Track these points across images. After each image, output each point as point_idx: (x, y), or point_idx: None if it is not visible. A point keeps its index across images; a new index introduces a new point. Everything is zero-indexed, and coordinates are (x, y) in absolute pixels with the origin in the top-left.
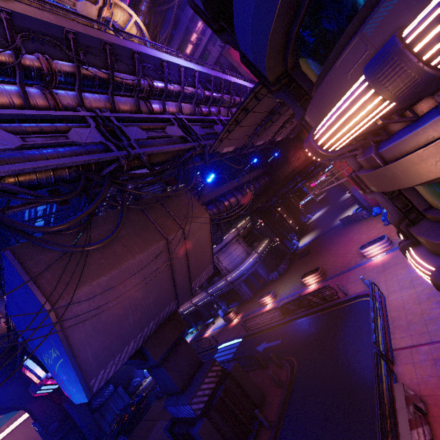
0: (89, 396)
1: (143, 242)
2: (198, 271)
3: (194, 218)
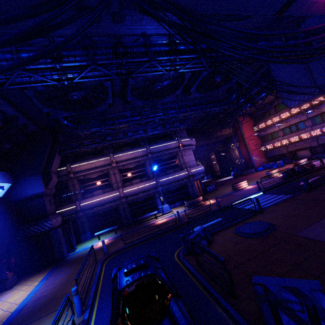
0: None
1: None
2: None
3: None
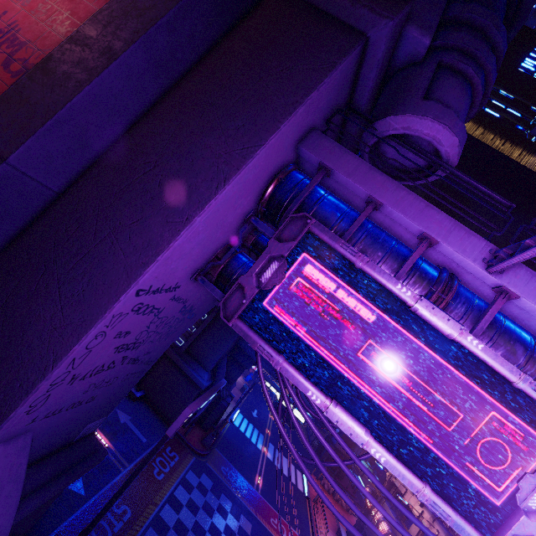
0: None
1: None
2: None
3: None
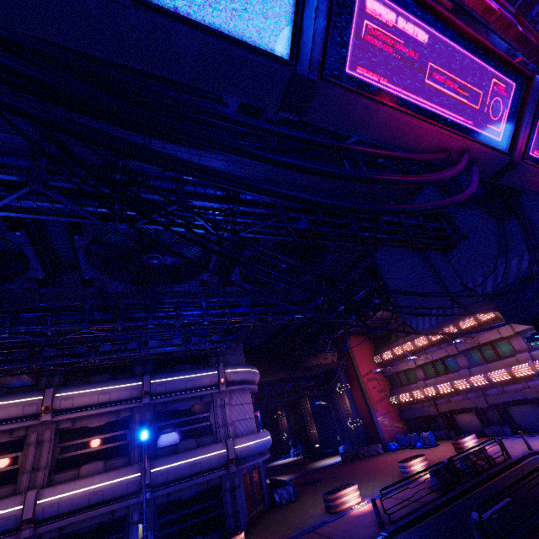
0: None
1: None
2: None
3: None
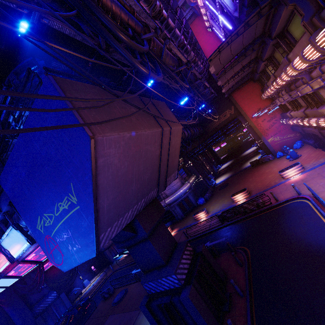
0: (97, 250)
1: (148, 123)
2: (170, 171)
3: (175, 124)
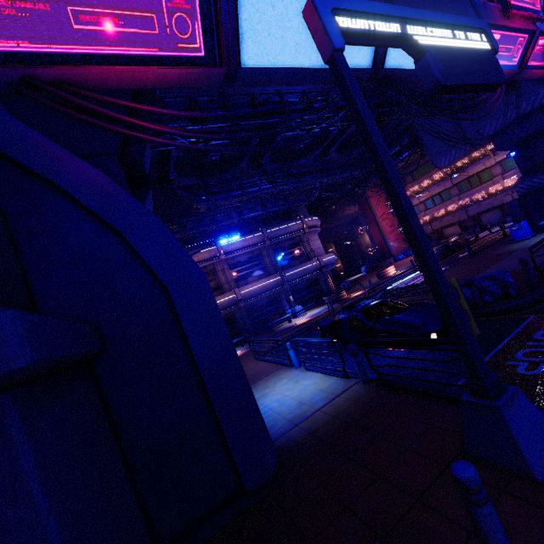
0: None
1: None
2: None
3: None
